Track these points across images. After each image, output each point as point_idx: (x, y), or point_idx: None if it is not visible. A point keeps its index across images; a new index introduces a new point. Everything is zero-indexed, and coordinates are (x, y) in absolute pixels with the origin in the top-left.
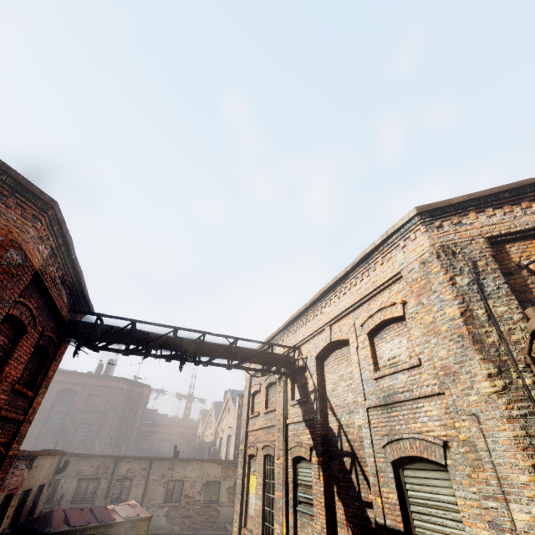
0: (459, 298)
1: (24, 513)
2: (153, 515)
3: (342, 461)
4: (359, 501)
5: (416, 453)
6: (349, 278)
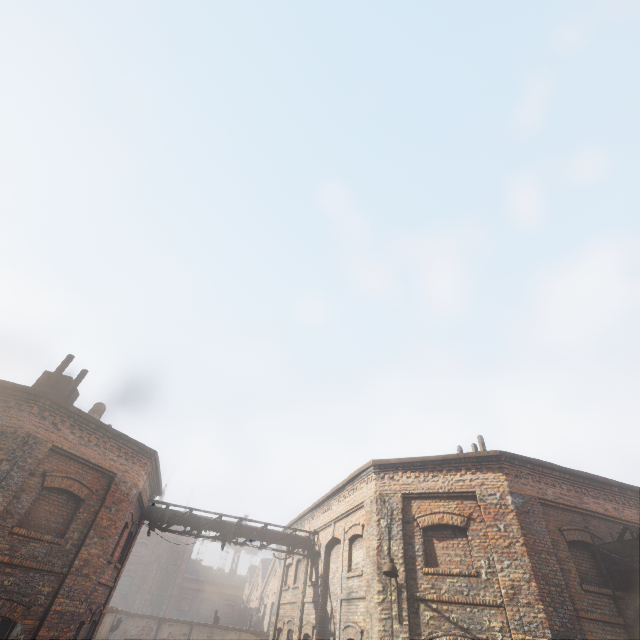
0: (379, 535)
1: None
2: None
3: (329, 639)
4: None
5: (353, 636)
6: (345, 489)
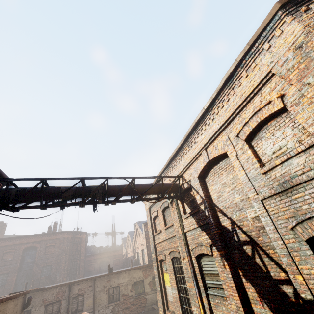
0: None
1: None
2: (103, 313)
3: (242, 250)
4: (269, 280)
5: None
6: (215, 105)
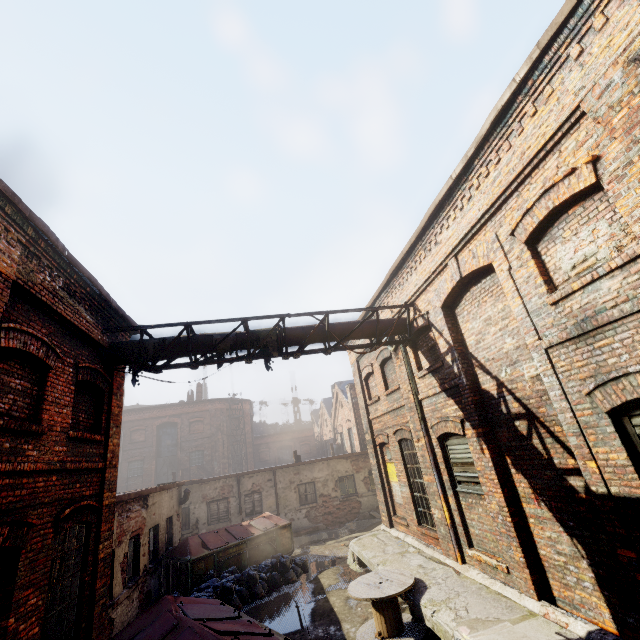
0: None
1: (162, 546)
2: (293, 519)
3: (512, 427)
4: (551, 470)
5: None
6: (473, 170)
